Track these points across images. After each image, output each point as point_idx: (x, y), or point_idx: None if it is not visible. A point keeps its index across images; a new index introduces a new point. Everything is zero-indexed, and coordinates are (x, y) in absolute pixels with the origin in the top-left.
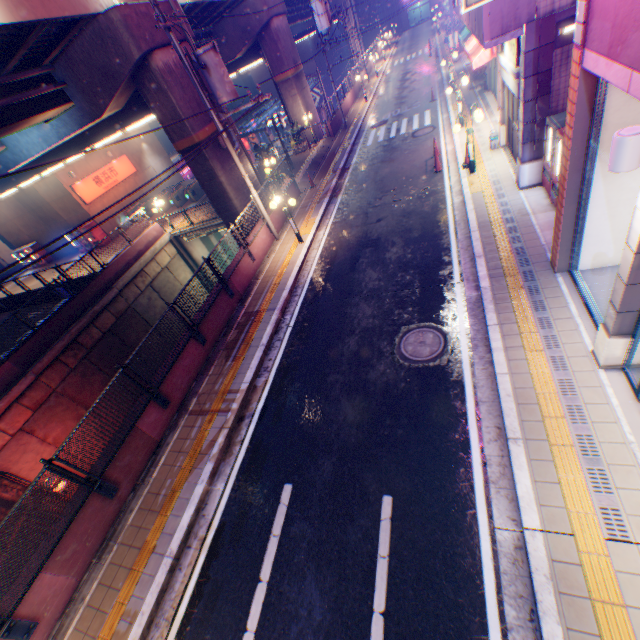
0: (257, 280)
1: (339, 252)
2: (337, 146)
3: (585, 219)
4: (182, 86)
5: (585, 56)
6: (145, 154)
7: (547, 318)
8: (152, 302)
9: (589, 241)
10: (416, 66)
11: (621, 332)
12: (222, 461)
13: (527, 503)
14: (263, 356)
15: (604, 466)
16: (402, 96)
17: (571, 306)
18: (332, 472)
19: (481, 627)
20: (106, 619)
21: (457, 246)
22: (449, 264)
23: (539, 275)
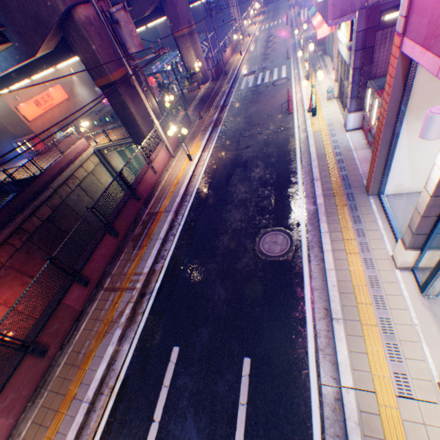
0: (158, 188)
1: (218, 170)
2: (219, 88)
3: (392, 160)
4: (100, 36)
5: (404, 42)
6: (75, 84)
7: (362, 229)
8: (80, 198)
9: (393, 175)
10: (277, 31)
11: (414, 247)
12: (128, 327)
13: (344, 367)
14: (161, 247)
15: (397, 341)
16: (266, 53)
17: (378, 221)
18: (208, 338)
19: None
20: None
21: (302, 170)
22: (296, 184)
23: (357, 196)
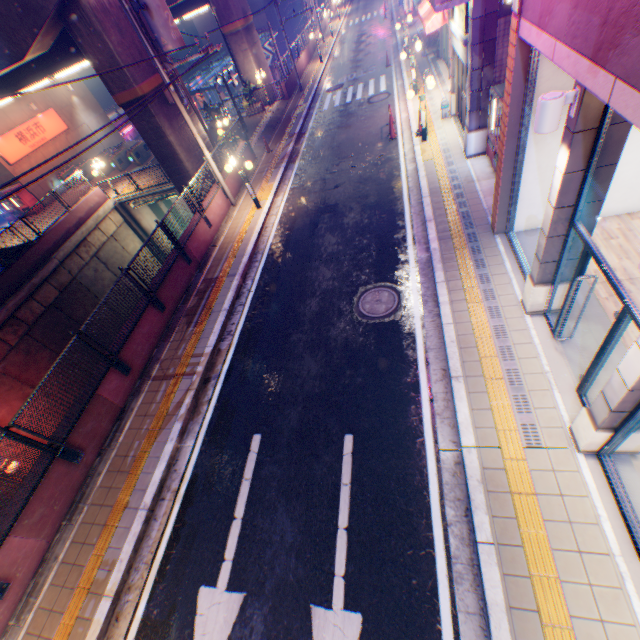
0: (215, 247)
1: (298, 218)
2: (293, 109)
3: (520, 184)
4: (119, 29)
5: (521, 25)
6: (77, 109)
7: (486, 274)
8: (99, 274)
9: (523, 204)
10: (371, 28)
11: (543, 281)
12: (190, 421)
13: (465, 427)
14: (226, 321)
15: (526, 392)
16: (358, 59)
17: (506, 263)
18: (298, 420)
19: (427, 527)
20: (83, 571)
21: (410, 211)
22: (403, 228)
23: (481, 237)
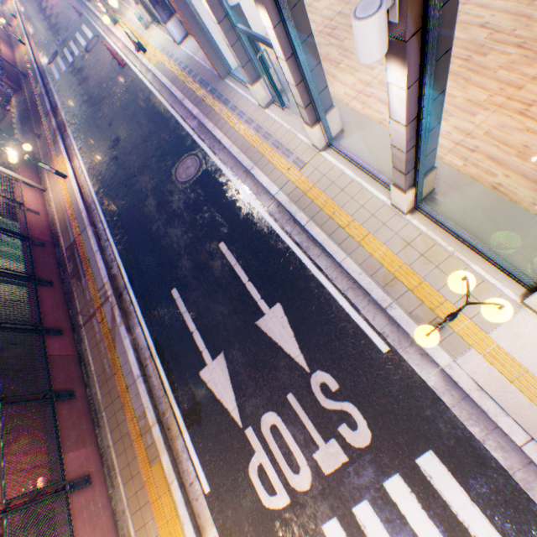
0: (56, 225)
1: (100, 163)
2: (32, 95)
3: (210, 33)
4: None
5: None
6: None
7: (234, 105)
8: None
9: (223, 48)
10: None
11: (255, 80)
12: (129, 321)
13: (270, 186)
14: (104, 257)
15: (287, 147)
16: (53, 25)
17: (240, 91)
18: (190, 262)
19: (283, 244)
20: (131, 433)
21: (170, 104)
22: (172, 117)
23: (218, 87)
